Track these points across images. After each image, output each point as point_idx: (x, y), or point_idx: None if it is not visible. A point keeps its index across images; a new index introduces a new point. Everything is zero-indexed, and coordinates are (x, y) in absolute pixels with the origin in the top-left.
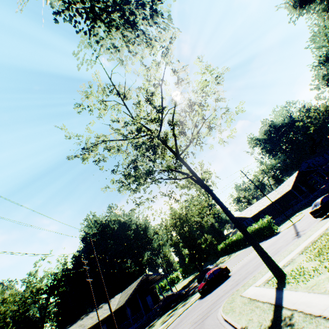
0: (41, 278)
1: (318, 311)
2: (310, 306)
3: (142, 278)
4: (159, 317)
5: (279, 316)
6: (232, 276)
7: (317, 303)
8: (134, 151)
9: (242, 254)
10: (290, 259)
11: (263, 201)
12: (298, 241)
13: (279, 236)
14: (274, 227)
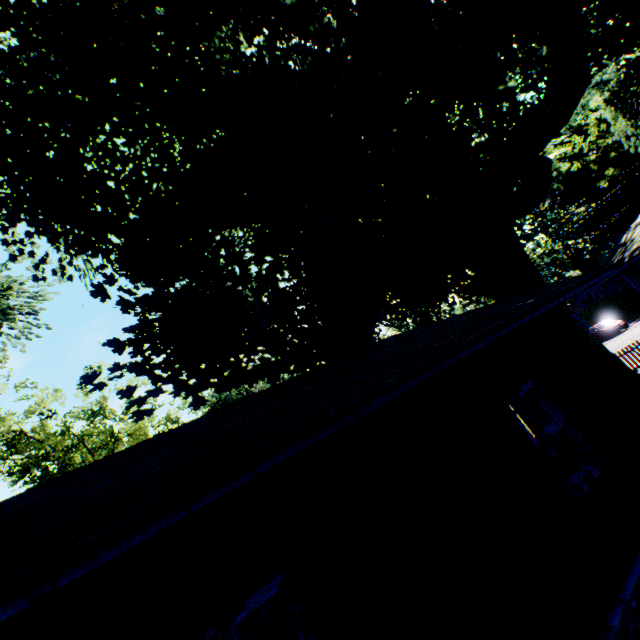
0: None
1: None
2: None
3: None
4: None
5: None
6: None
7: None
8: None
9: None
10: None
11: None
12: None
13: None
14: None
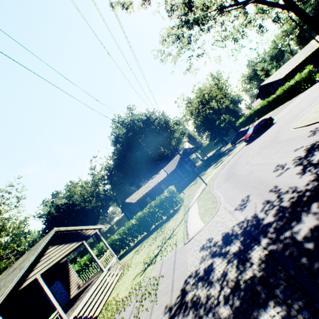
0: (101, 169)
1: None
2: None
3: (182, 151)
4: (205, 171)
5: None
6: (278, 121)
7: None
8: None
9: (273, 113)
10: None
11: (295, 59)
12: None
13: None
14: (314, 77)
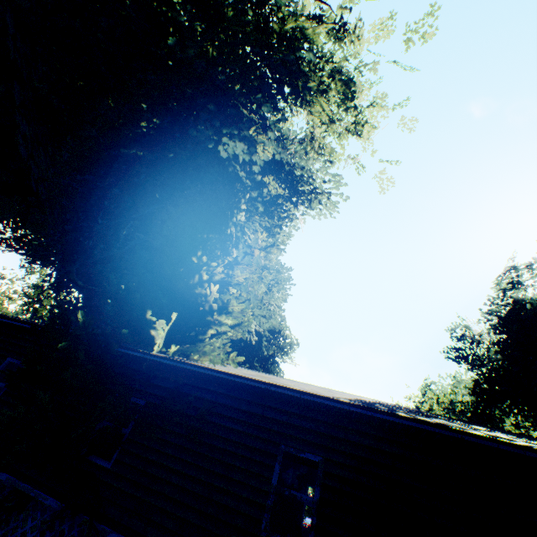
0: None
1: None
2: None
3: None
4: None
5: None
6: None
7: None
8: None
9: None
10: None
11: None
12: None
13: None
14: None
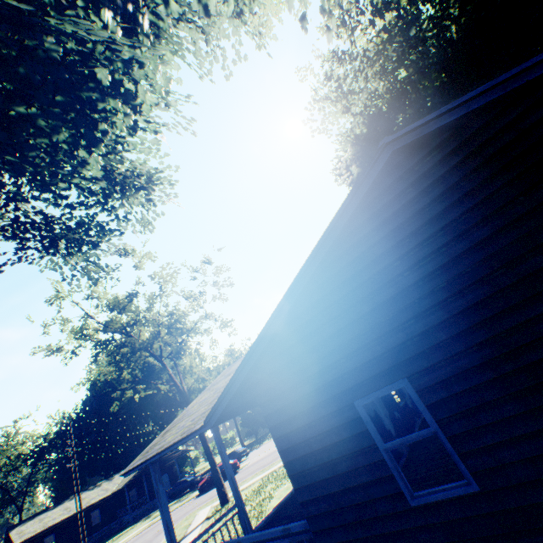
0: (22, 442)
1: None
2: None
3: None
4: None
5: None
6: (236, 475)
7: None
8: (123, 336)
9: None
10: (251, 483)
11: None
12: None
13: None
14: None
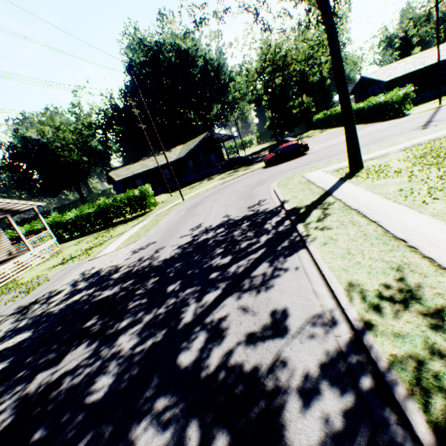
0: (88, 112)
1: (358, 206)
2: (355, 201)
3: (205, 136)
4: (220, 174)
5: (321, 201)
6: (308, 155)
7: (365, 200)
8: None
9: (337, 134)
10: (383, 154)
11: (428, 55)
12: (416, 134)
13: (402, 121)
14: (406, 107)
